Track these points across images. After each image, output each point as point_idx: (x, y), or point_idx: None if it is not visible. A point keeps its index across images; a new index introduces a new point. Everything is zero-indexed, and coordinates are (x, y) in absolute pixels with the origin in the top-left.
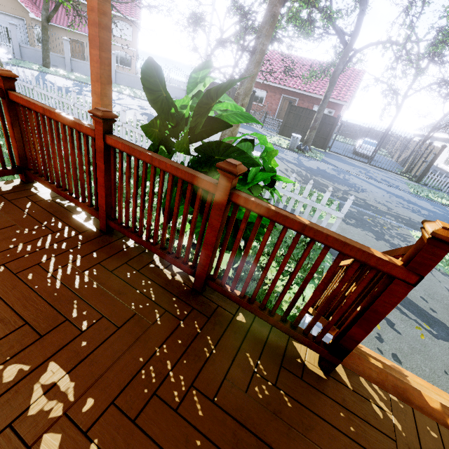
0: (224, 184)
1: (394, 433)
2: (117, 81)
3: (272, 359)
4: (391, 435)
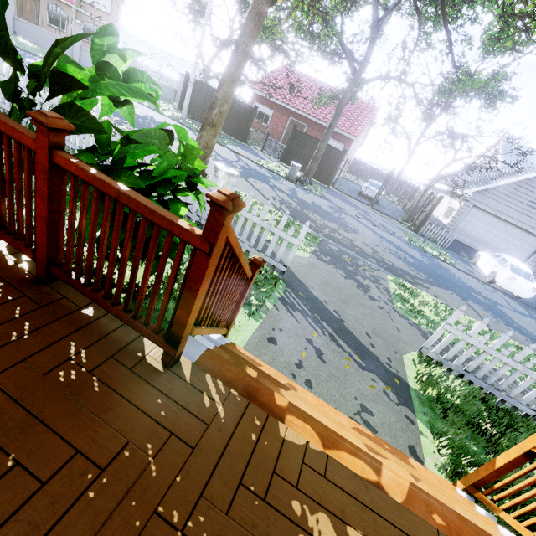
0: (42, 139)
1: (212, 419)
2: (82, 60)
3: (104, 350)
4: (208, 420)
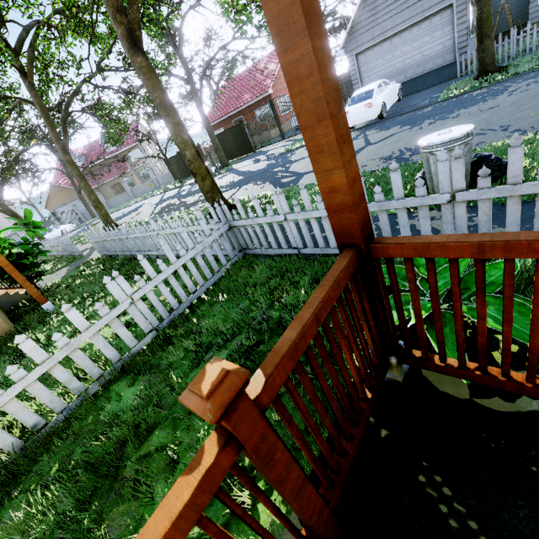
0: None
1: None
2: (135, 196)
3: None
4: None
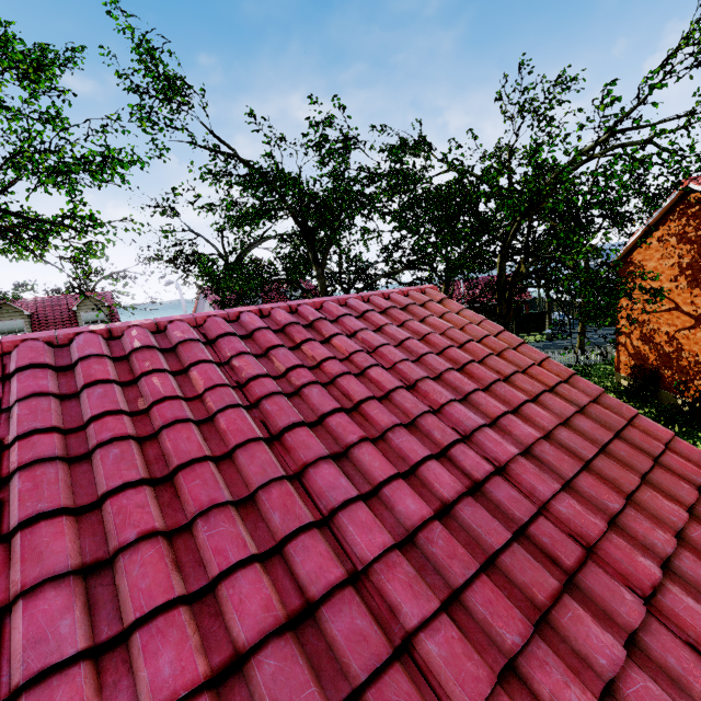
0: None
1: None
2: None
3: None
4: None
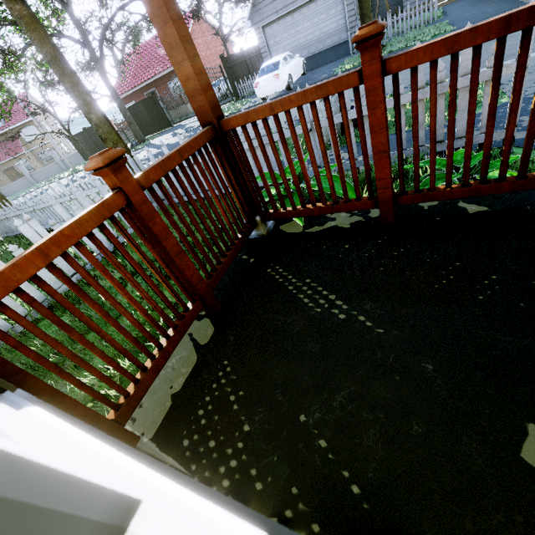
0: None
1: None
2: (37, 181)
3: None
4: None
